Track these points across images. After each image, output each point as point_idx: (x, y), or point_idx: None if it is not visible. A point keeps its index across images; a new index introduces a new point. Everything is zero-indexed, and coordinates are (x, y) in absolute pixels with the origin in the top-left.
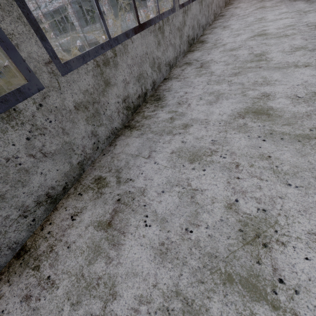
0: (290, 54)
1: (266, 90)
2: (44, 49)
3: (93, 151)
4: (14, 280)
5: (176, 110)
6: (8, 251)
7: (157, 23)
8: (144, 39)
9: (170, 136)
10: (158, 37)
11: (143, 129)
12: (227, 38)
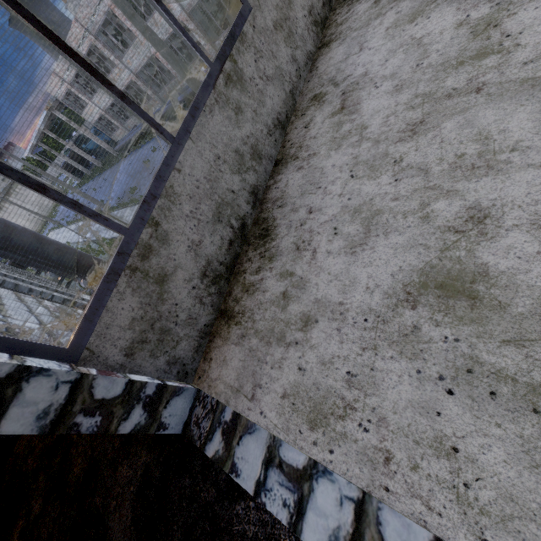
0: None
1: None
2: None
3: (297, 80)
4: (283, 172)
5: None
6: (269, 162)
7: None
8: None
9: (380, 18)
10: None
11: (343, 35)
12: None
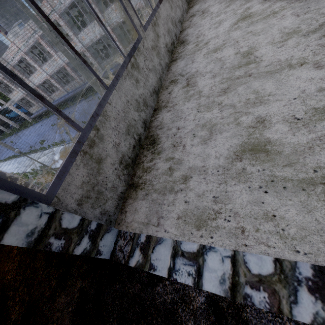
0: None
1: (248, 5)
2: (138, 20)
3: (162, 74)
4: (159, 113)
5: (197, 41)
6: (151, 109)
7: None
8: (164, 6)
9: (199, 51)
10: (170, 3)
11: (183, 57)
12: None
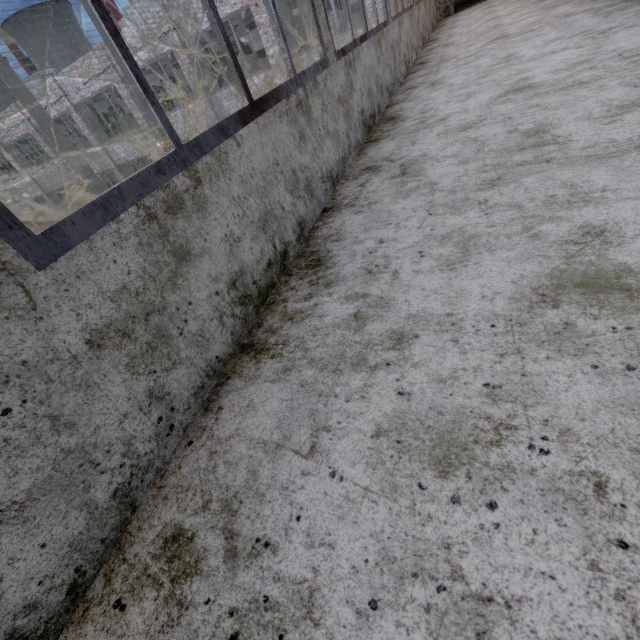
0: (610, 122)
1: (589, 217)
2: None
3: (157, 443)
4: None
5: (365, 291)
6: None
7: (292, 95)
8: (268, 133)
9: (362, 373)
10: (299, 123)
11: (289, 354)
12: (446, 104)
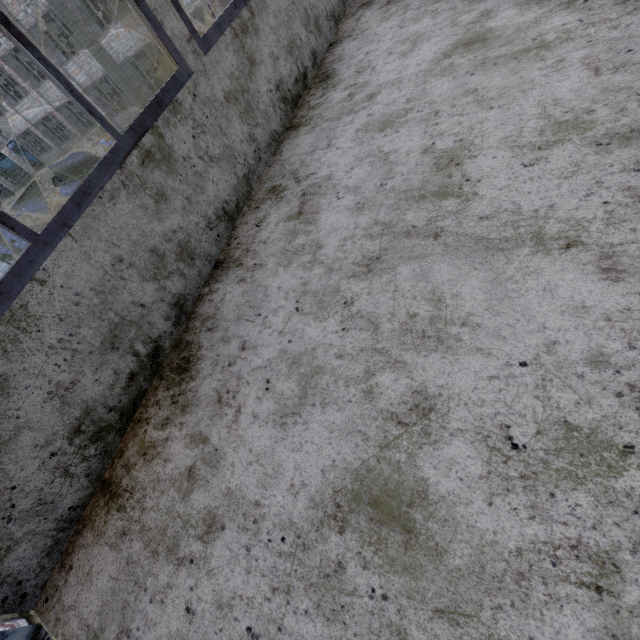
0: None
1: (488, 5)
2: (182, 22)
3: (256, 163)
4: (222, 279)
5: (355, 82)
6: (206, 262)
7: None
8: None
9: (352, 115)
10: None
11: (314, 122)
12: None
